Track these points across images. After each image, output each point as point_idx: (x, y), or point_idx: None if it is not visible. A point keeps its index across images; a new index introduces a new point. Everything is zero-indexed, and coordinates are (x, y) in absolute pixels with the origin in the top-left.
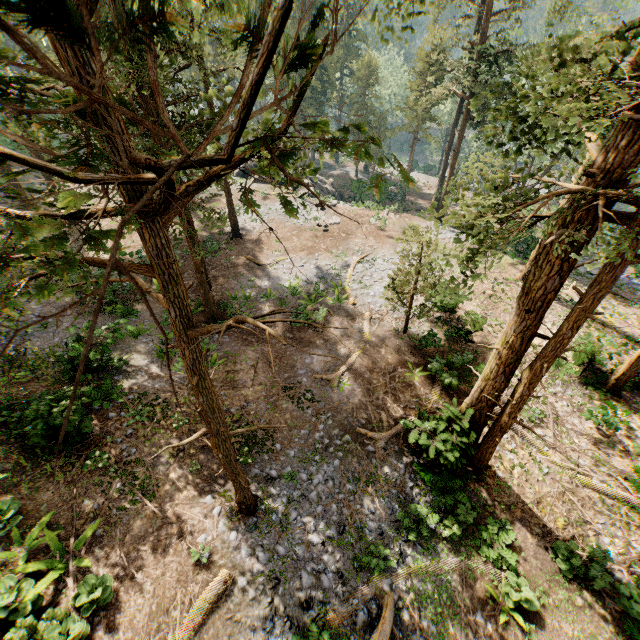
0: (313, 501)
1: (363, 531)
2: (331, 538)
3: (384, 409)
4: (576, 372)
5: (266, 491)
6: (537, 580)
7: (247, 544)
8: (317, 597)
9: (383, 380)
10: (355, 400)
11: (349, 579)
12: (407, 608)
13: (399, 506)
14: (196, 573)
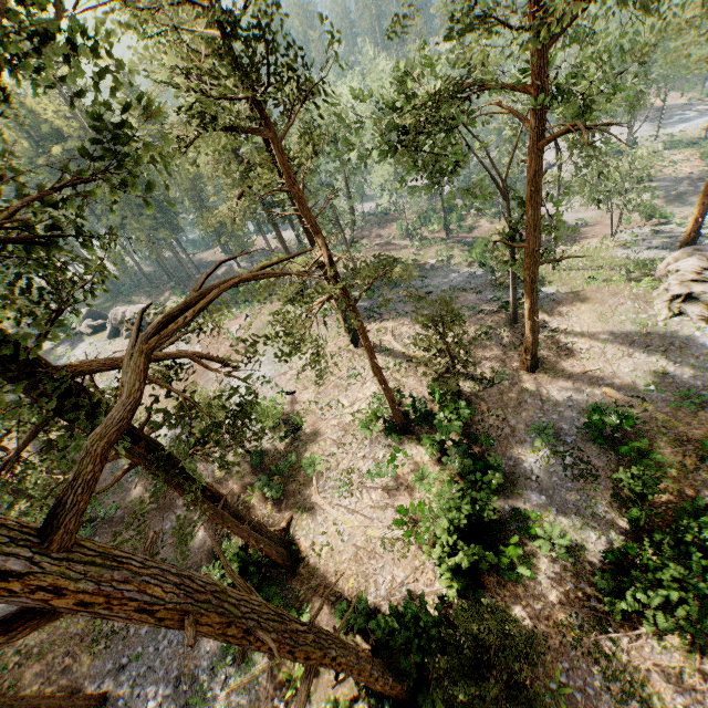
0: (158, 668)
1: (196, 674)
2: (168, 694)
3: None
4: (378, 428)
5: (116, 681)
6: None
7: None
8: None
9: None
10: (205, 547)
11: None
12: None
13: None
14: None
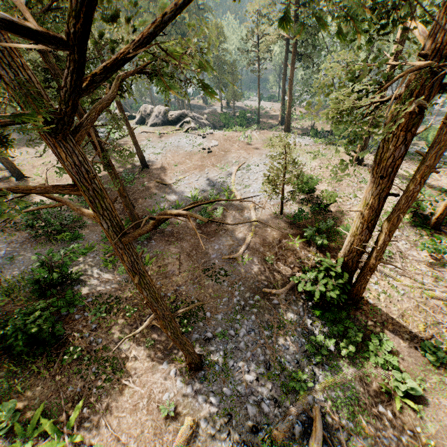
0: (243, 349)
1: (284, 363)
2: (262, 374)
3: (279, 271)
4: (407, 219)
5: (207, 349)
6: (415, 372)
7: (201, 393)
8: (262, 421)
9: (273, 250)
10: (257, 269)
11: (282, 402)
12: (328, 414)
13: (305, 339)
14: (167, 424)
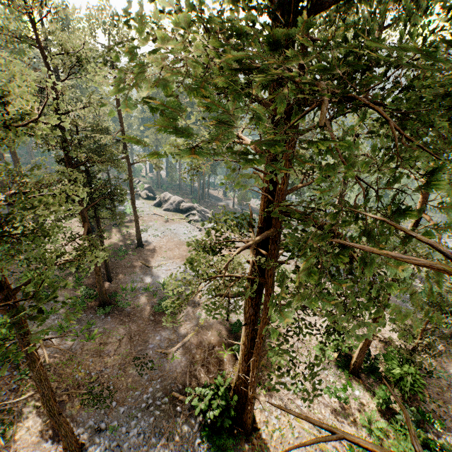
0: (124, 450)
1: None
2: None
3: (198, 378)
4: (332, 357)
5: (92, 439)
6: None
7: None
8: None
9: (203, 355)
10: (180, 370)
11: None
12: None
13: None
14: None
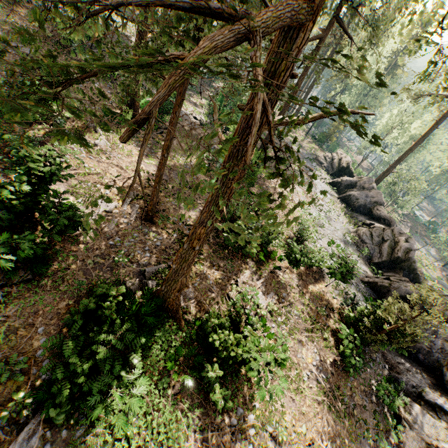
0: None
1: None
2: None
3: None
4: None
5: None
6: None
7: None
8: None
9: None
10: None
11: None
12: None
13: None
14: None
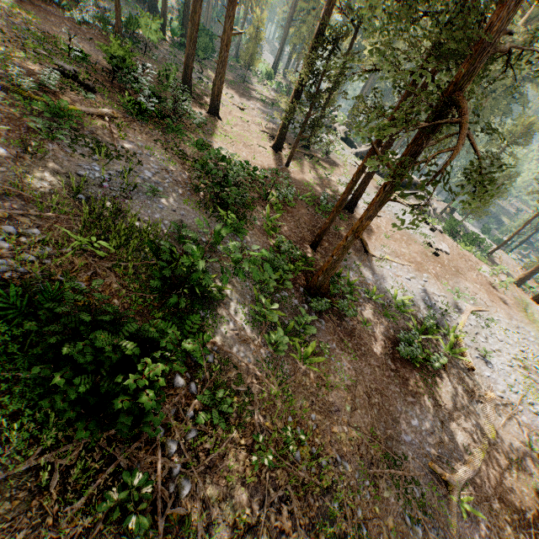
0: None
1: None
2: None
3: None
4: None
5: None
6: None
7: None
8: None
9: (520, 532)
10: None
11: None
12: None
13: None
14: None
